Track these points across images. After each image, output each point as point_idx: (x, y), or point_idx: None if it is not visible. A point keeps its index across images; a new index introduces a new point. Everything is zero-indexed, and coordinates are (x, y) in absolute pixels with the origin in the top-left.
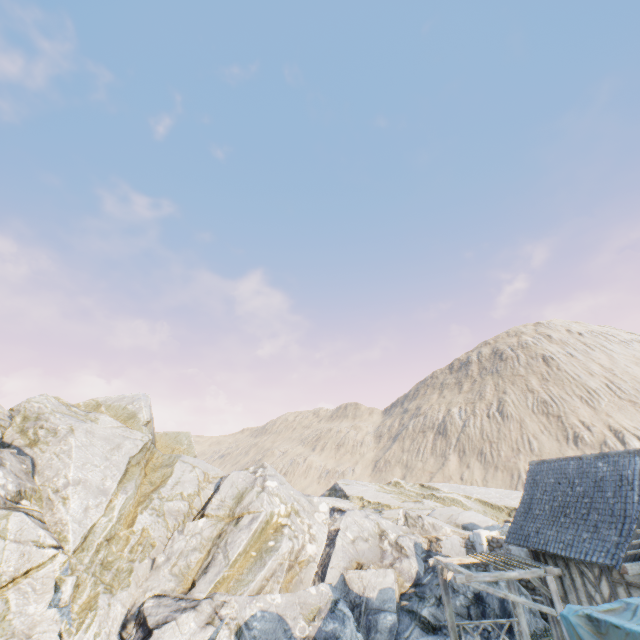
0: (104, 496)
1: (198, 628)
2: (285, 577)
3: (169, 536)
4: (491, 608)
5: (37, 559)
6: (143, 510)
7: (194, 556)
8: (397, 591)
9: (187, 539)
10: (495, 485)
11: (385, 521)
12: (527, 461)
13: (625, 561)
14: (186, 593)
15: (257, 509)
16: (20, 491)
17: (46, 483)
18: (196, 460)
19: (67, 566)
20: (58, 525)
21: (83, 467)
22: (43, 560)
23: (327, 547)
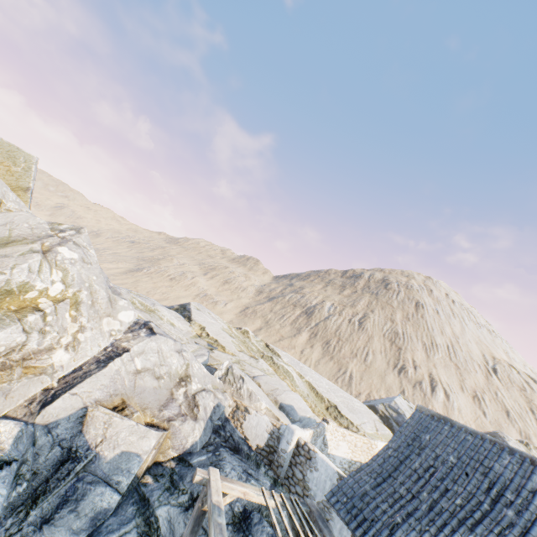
0: None
1: None
2: None
3: None
4: None
5: None
6: None
7: None
8: (148, 461)
9: None
10: (323, 369)
11: (199, 366)
12: (357, 366)
13: None
14: None
15: (1, 268)
16: None
17: None
18: None
19: None
20: None
21: None
22: None
23: (95, 364)
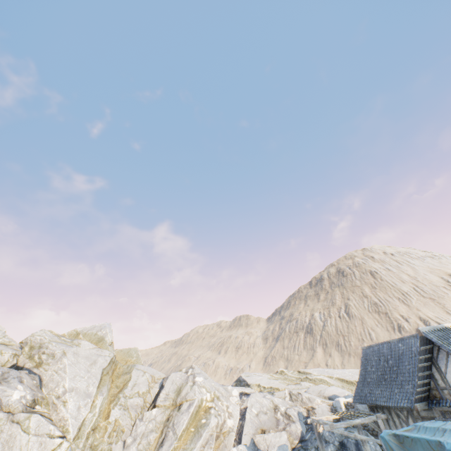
0: (89, 398)
1: None
2: (214, 444)
3: (132, 424)
4: (350, 450)
5: (50, 446)
6: (114, 406)
7: (152, 435)
8: (289, 446)
9: (146, 424)
10: (350, 367)
11: (277, 399)
12: None
13: (416, 402)
14: None
15: (192, 397)
16: (34, 399)
17: (50, 392)
18: (145, 367)
19: (70, 450)
20: (62, 421)
21: (74, 378)
22: (54, 447)
23: (240, 420)
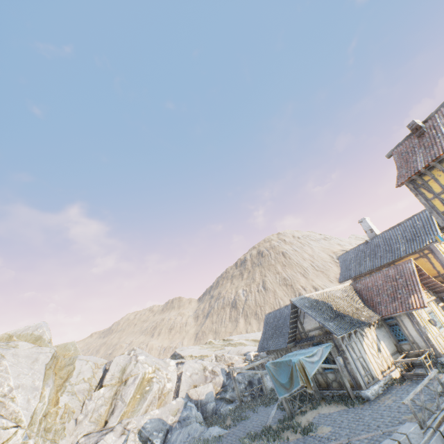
0: (37, 391)
1: (117, 438)
2: (157, 403)
3: (81, 405)
4: (255, 384)
5: (6, 436)
6: (62, 394)
7: (103, 409)
8: (214, 392)
9: (96, 401)
10: None
11: (206, 362)
12: None
13: (288, 343)
14: (103, 428)
15: (136, 373)
16: None
17: None
18: (88, 357)
19: (26, 435)
20: (13, 414)
21: (18, 377)
22: (10, 436)
23: (177, 383)
